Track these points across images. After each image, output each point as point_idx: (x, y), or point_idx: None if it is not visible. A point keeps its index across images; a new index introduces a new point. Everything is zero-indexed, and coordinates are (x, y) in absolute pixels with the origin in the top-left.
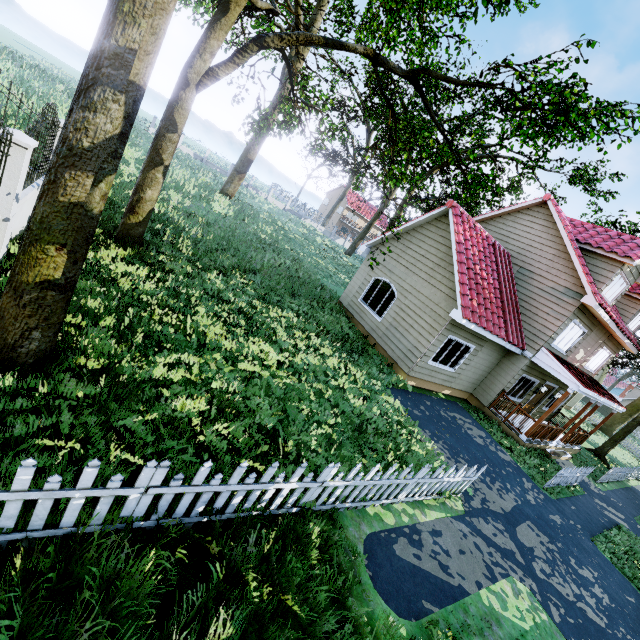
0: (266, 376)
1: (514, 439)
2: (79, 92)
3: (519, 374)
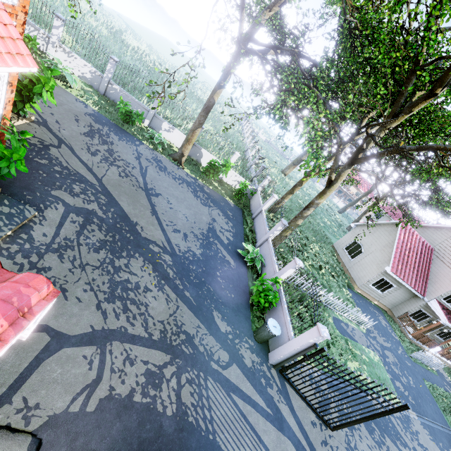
0: (308, 267)
1: (405, 335)
2: (307, 207)
3: (418, 307)
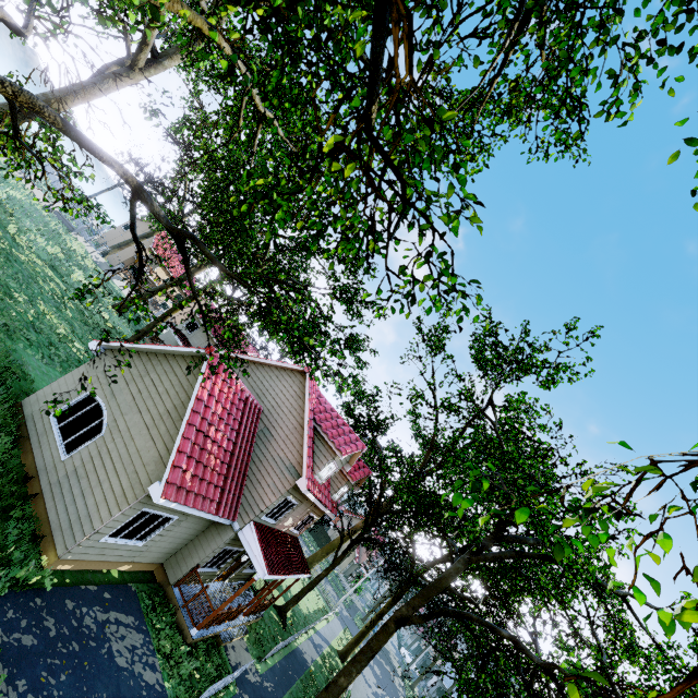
0: None
1: (184, 634)
2: None
3: (221, 547)
